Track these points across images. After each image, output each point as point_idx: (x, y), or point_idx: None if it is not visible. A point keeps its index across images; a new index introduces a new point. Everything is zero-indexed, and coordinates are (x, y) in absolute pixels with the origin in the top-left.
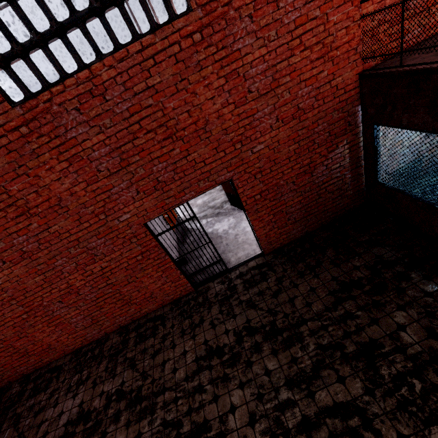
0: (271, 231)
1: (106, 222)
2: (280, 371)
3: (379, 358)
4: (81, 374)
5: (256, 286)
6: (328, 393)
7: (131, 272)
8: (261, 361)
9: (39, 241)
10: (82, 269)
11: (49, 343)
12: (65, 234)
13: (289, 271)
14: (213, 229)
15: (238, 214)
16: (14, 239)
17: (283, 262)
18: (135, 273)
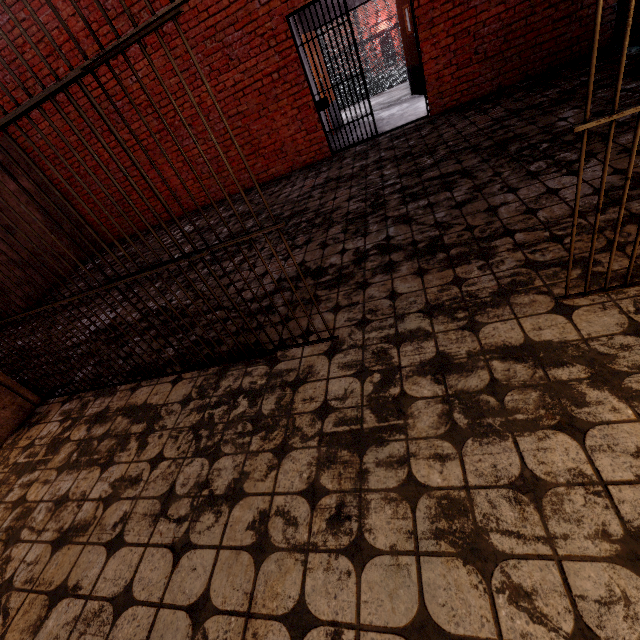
0: (446, 71)
1: (246, 4)
2: (396, 173)
3: (514, 142)
4: (200, 216)
5: (405, 137)
6: (439, 171)
7: (264, 100)
8: (379, 173)
9: (178, 19)
10: (215, 80)
11: (176, 187)
12: (203, 14)
13: (453, 119)
14: (377, 117)
15: (416, 99)
16: (156, 11)
17: (450, 115)
18: (268, 103)
